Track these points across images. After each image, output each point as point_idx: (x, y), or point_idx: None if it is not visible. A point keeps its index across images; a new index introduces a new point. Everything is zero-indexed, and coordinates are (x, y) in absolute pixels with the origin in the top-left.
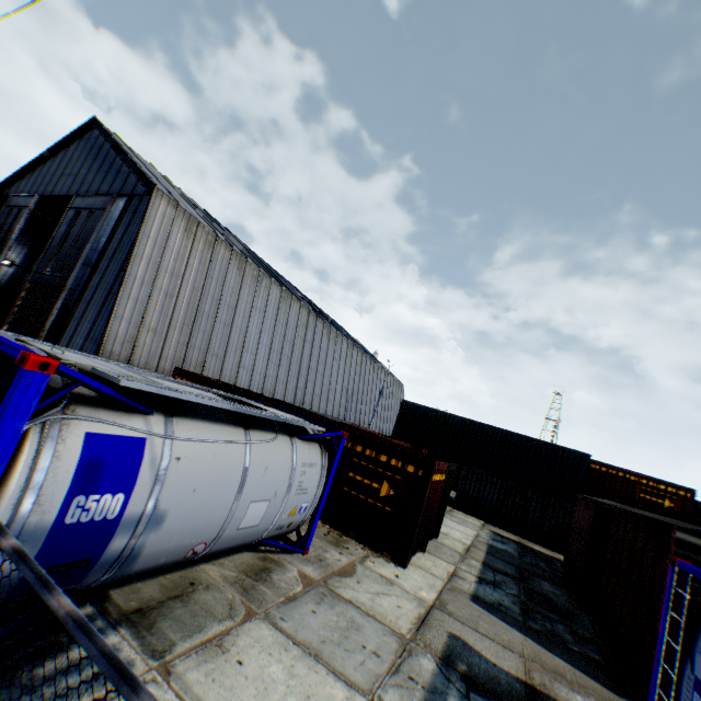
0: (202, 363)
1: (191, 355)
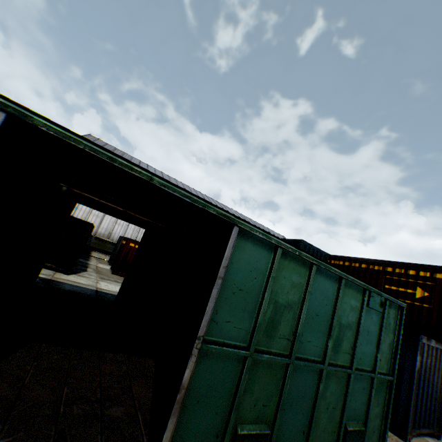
0: (85, 218)
1: (78, 213)
